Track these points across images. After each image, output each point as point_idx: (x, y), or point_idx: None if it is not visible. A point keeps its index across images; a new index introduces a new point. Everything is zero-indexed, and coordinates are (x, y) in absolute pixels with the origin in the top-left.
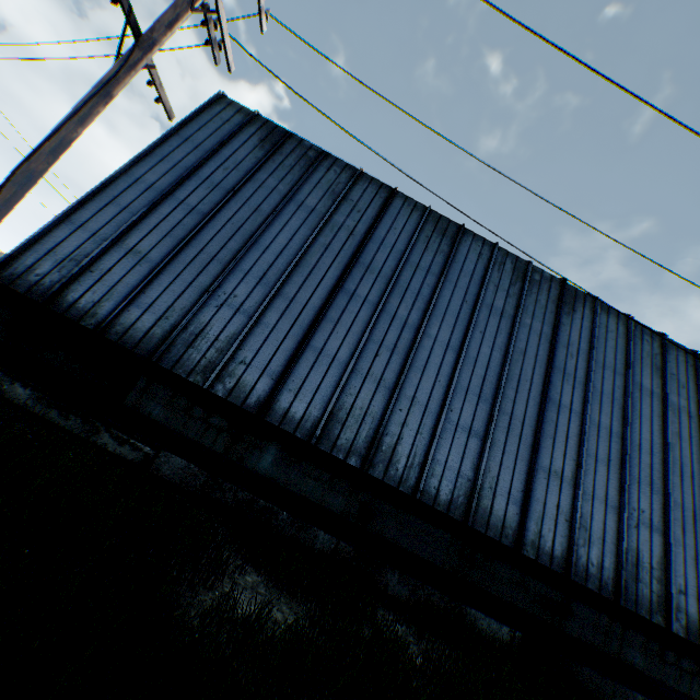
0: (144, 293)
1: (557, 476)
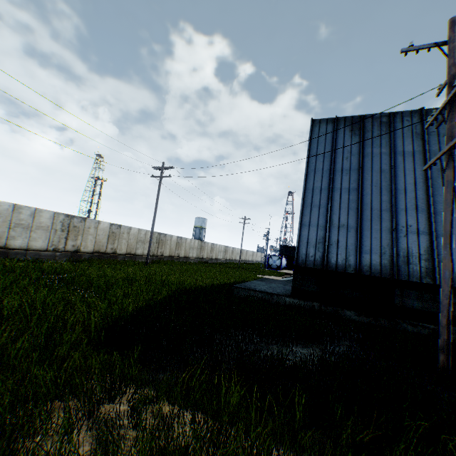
0: (362, 245)
1: None
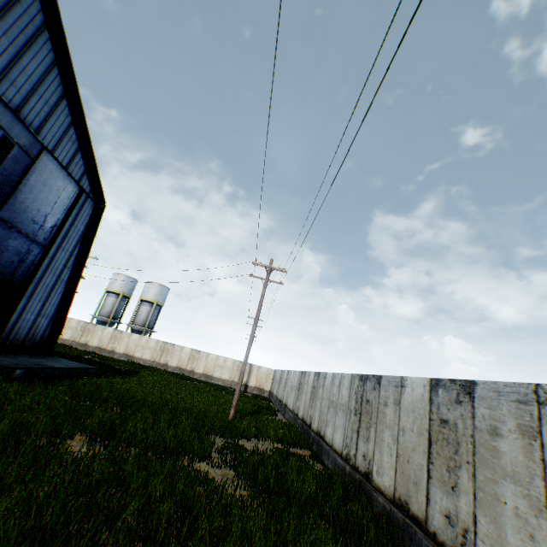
0: None
1: None
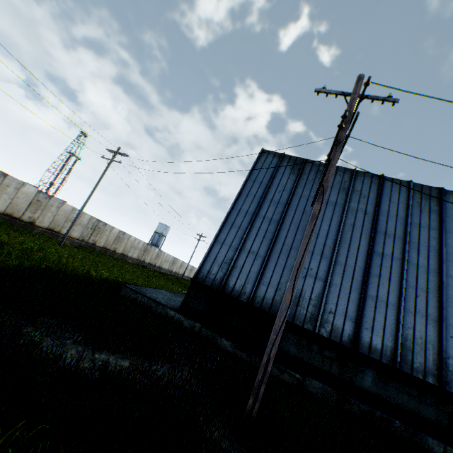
0: (263, 276)
1: None
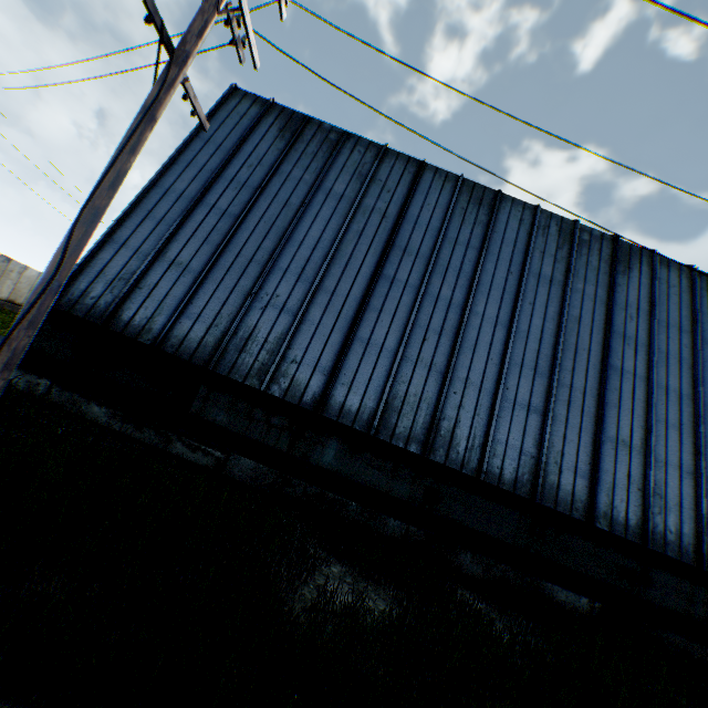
0: (192, 304)
1: (625, 445)
